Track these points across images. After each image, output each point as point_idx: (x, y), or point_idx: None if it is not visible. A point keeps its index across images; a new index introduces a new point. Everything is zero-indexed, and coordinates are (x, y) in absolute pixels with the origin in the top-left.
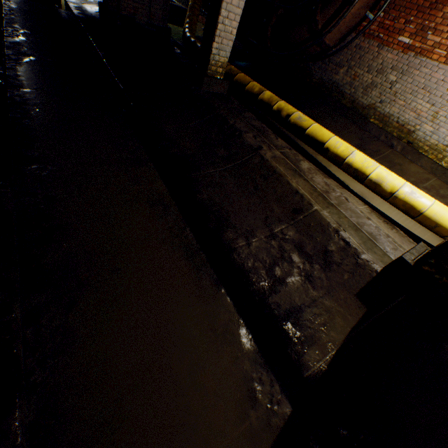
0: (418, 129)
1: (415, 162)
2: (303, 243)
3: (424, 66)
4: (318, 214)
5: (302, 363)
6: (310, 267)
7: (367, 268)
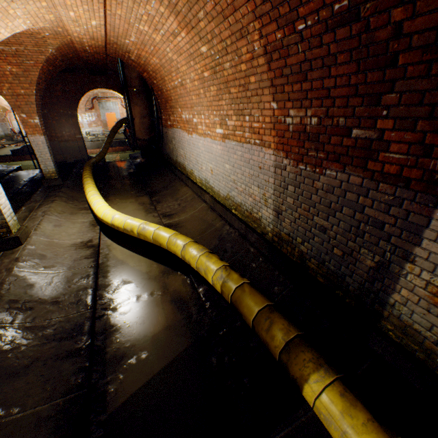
0: (186, 165)
1: (189, 185)
2: None
3: (175, 132)
4: None
5: None
6: None
7: None
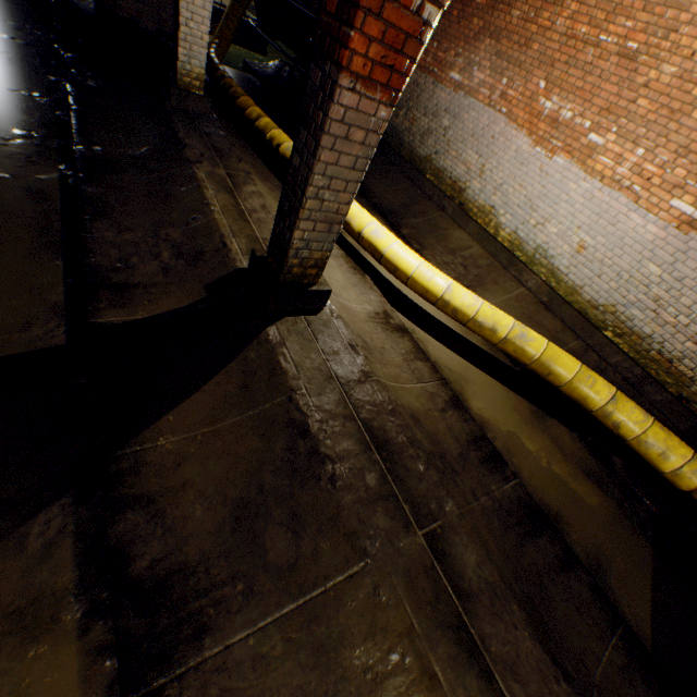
0: (468, 187)
1: (464, 228)
2: (183, 245)
3: (472, 108)
4: (214, 221)
5: (97, 315)
6: (176, 263)
7: (230, 265)
